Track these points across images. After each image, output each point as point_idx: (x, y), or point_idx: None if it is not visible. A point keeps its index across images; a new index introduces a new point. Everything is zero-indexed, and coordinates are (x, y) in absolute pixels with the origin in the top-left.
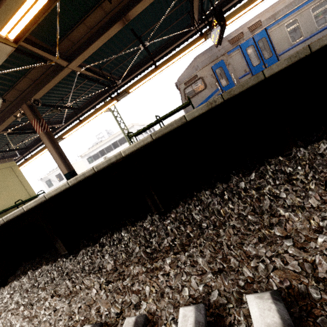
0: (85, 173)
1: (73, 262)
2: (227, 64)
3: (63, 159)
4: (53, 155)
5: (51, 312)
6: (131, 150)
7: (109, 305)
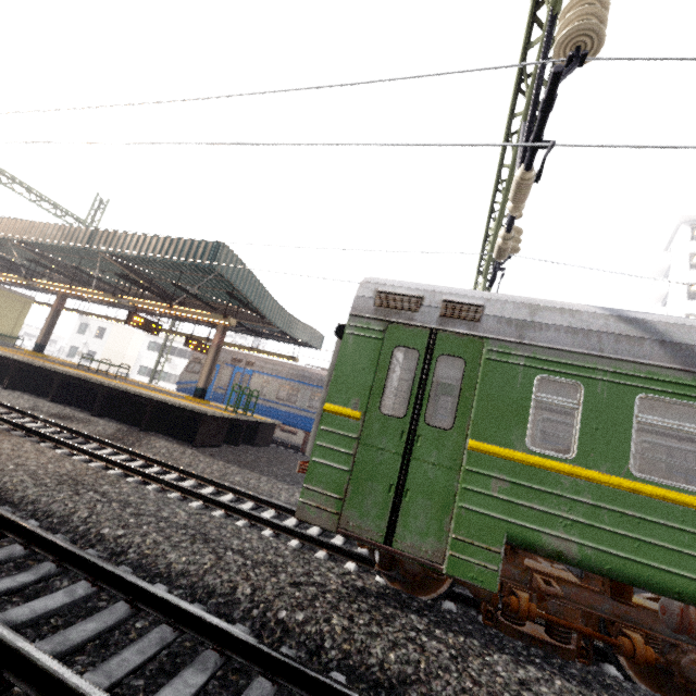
0: None
1: None
2: (220, 371)
3: (49, 333)
4: (45, 326)
5: None
6: (16, 359)
7: None
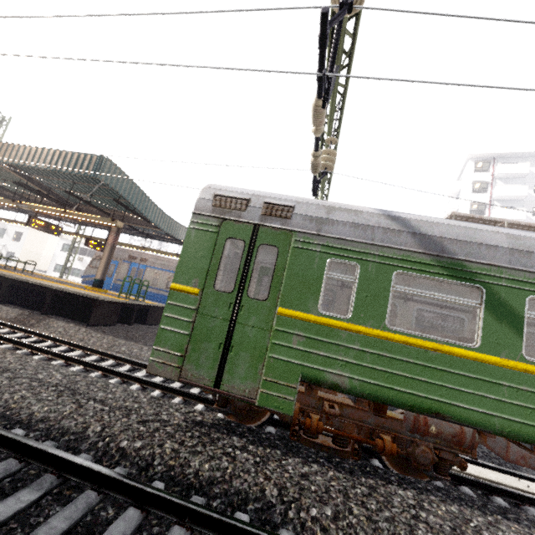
0: None
1: None
2: (118, 266)
3: None
4: None
5: None
6: None
7: None
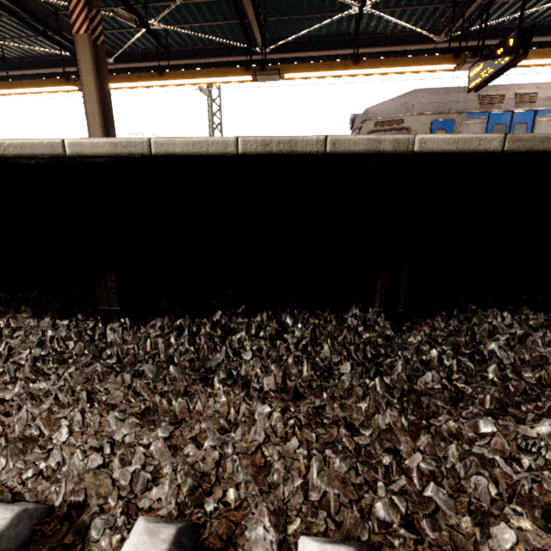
0: (298, 142)
1: (133, 337)
2: (456, 131)
3: (105, 122)
4: (88, 99)
5: (105, 448)
6: (439, 147)
7: (351, 491)
